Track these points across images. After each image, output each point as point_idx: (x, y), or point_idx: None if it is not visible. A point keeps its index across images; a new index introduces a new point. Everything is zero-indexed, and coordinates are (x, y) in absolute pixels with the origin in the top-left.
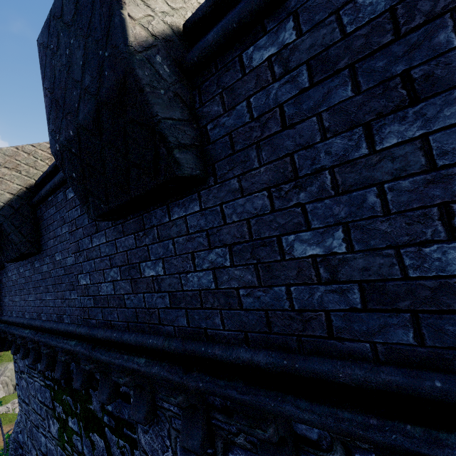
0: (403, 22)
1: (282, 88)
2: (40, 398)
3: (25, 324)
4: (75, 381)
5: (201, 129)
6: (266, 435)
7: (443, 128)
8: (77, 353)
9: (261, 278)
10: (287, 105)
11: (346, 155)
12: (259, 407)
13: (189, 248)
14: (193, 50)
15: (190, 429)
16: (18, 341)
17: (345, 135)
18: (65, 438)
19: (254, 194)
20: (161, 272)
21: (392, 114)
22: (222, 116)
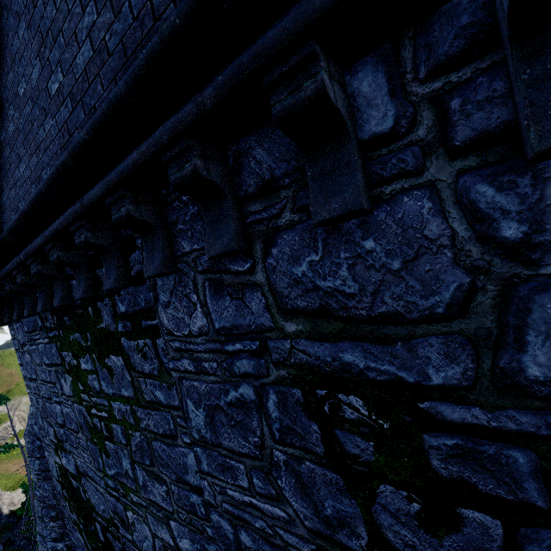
0: None
1: None
2: (46, 361)
3: (4, 239)
4: (76, 291)
5: None
6: (319, 79)
7: None
8: (67, 220)
9: None
10: None
11: None
12: (306, 16)
13: None
14: None
15: (218, 230)
16: (6, 287)
17: None
18: (80, 388)
19: None
20: None
21: None
22: None
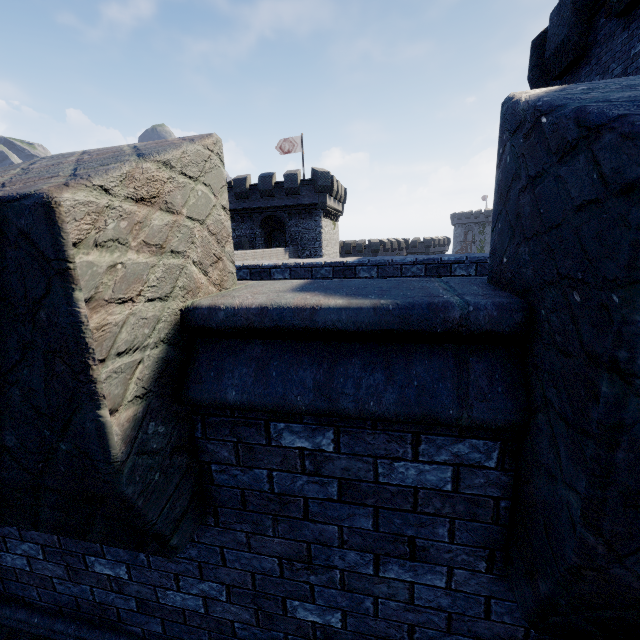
0: (421, 503)
1: (310, 485)
2: None
3: None
4: None
5: (201, 463)
6: None
7: (424, 584)
8: None
9: (260, 621)
10: (312, 502)
11: (356, 567)
12: None
13: (172, 569)
14: (200, 382)
15: None
16: None
17: (359, 553)
18: None
19: (263, 556)
20: (124, 576)
21: (396, 558)
22: (234, 467)
